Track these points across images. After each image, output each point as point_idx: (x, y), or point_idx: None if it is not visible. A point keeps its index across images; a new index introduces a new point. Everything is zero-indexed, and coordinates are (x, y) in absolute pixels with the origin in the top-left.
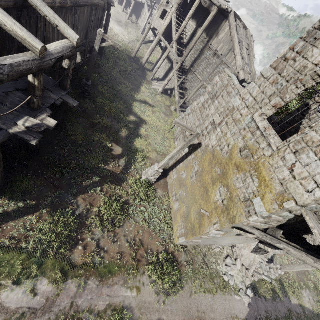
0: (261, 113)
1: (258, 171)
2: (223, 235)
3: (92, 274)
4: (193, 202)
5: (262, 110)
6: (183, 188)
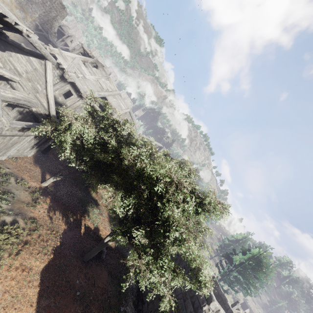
0: None
1: (24, 9)
2: (18, 36)
3: None
4: None
5: None
6: None
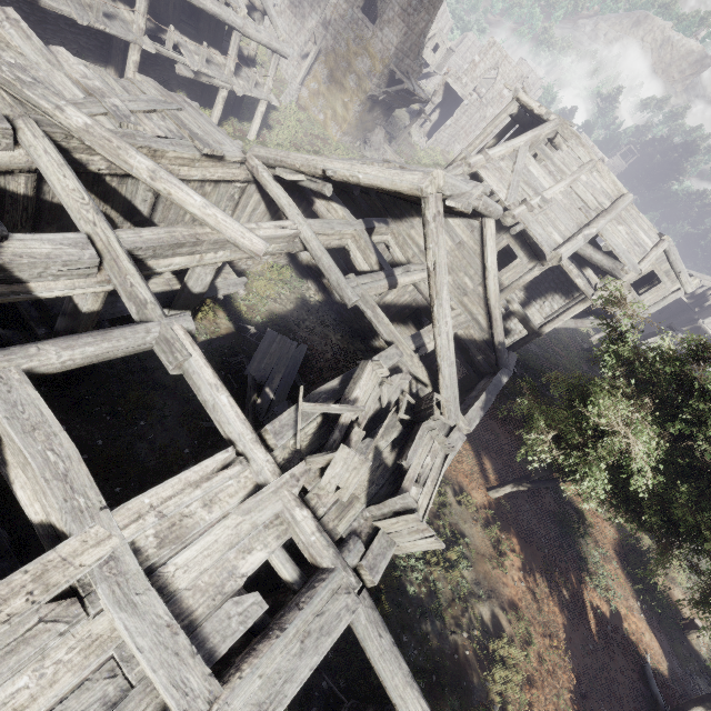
0: (357, 7)
1: (368, 51)
2: (361, 115)
3: (313, 154)
4: (335, 101)
5: (357, 4)
6: (321, 98)
